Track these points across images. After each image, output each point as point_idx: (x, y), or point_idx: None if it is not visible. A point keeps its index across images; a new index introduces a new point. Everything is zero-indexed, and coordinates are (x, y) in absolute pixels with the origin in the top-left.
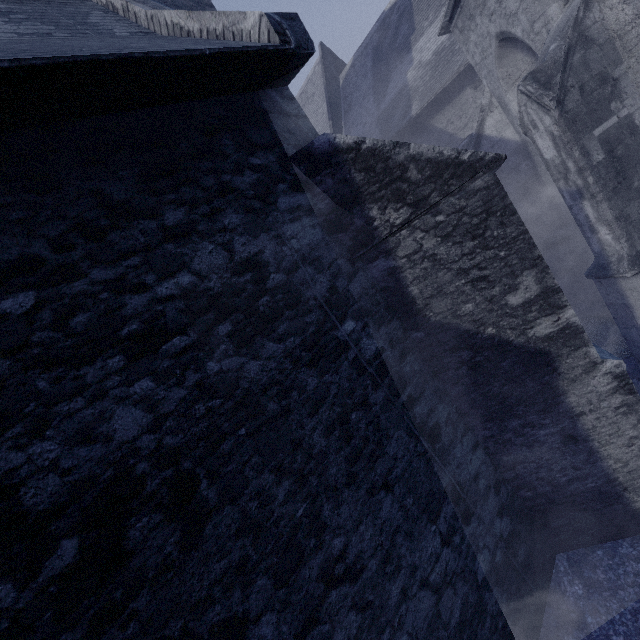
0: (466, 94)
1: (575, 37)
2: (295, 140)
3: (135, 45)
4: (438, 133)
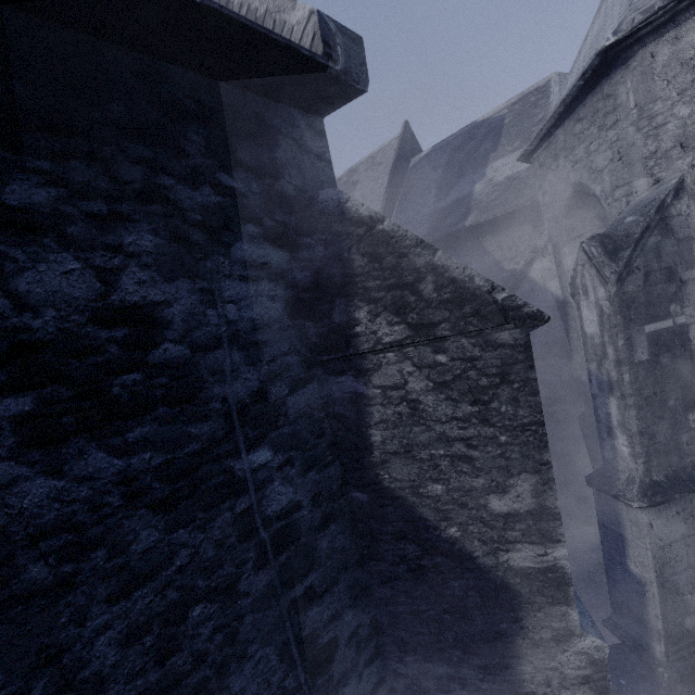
0: (524, 229)
1: (656, 219)
2: (302, 182)
3: None
4: (484, 253)
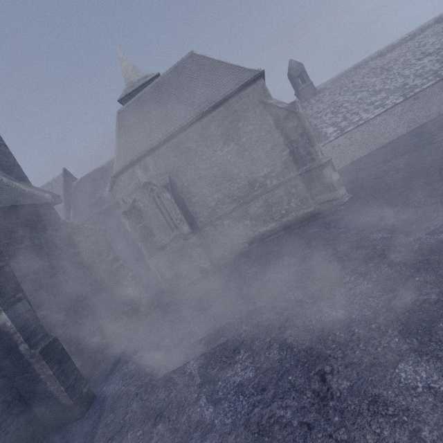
0: None
1: (132, 207)
2: (54, 219)
3: (19, 199)
4: (114, 216)
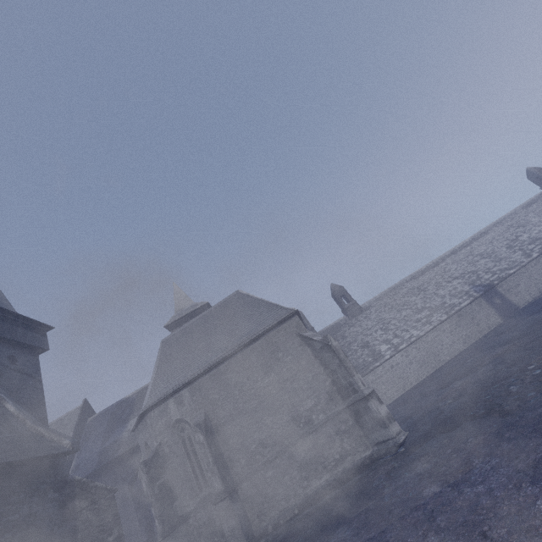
0: None
1: (156, 453)
2: (62, 474)
3: (37, 449)
4: (128, 466)
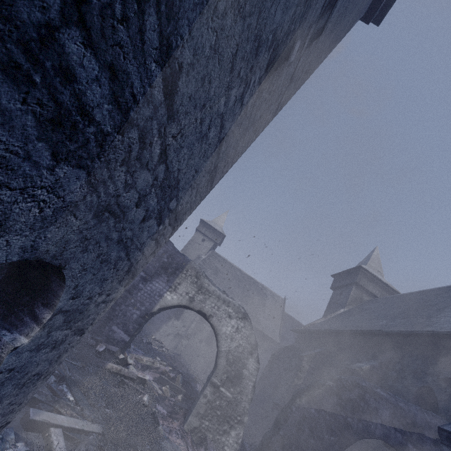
0: None
1: None
2: None
3: None
4: None
